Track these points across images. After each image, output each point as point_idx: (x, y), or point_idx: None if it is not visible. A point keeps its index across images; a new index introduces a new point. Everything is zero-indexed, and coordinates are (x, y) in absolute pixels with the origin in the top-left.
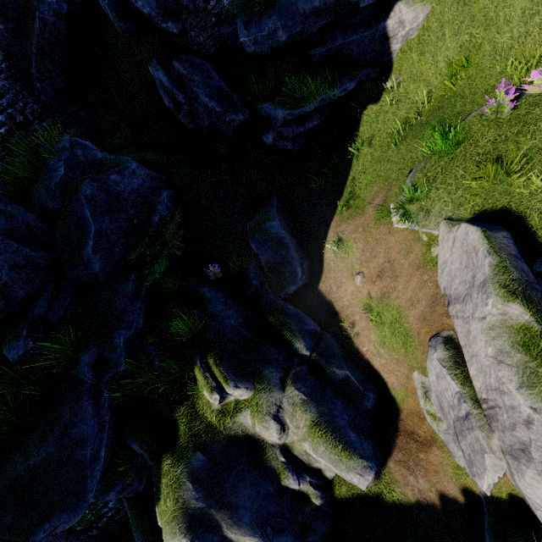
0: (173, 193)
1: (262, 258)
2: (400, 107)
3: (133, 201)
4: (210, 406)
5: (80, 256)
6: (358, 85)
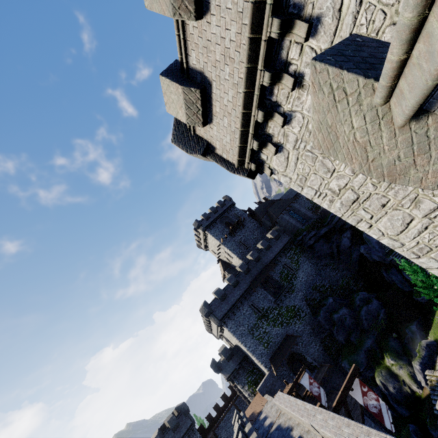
0: (385, 310)
1: (409, 335)
2: None
3: (374, 311)
4: (386, 362)
5: (362, 323)
6: None
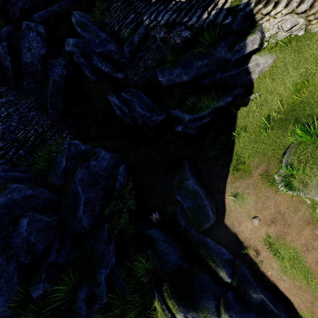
0: (125, 166)
1: (185, 205)
2: (262, 109)
3: (104, 175)
4: None
5: (75, 216)
6: (233, 97)
